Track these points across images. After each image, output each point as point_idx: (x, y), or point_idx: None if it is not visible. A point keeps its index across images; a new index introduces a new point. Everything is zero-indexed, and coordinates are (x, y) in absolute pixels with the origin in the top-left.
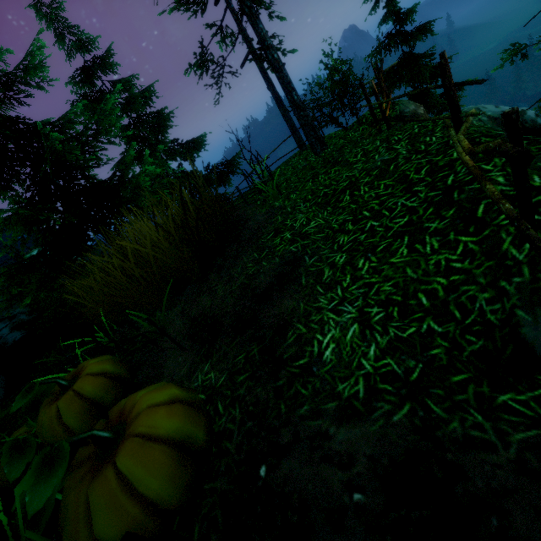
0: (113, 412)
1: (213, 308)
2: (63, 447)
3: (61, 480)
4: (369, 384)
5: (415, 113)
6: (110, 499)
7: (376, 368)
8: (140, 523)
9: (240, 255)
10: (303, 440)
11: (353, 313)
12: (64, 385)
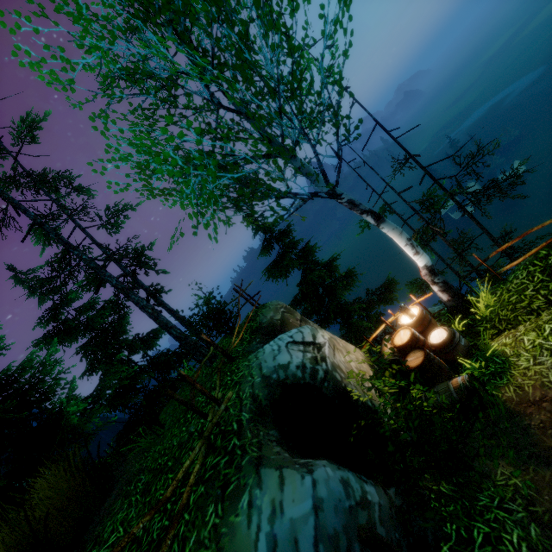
0: None
1: None
2: None
3: None
4: None
5: (270, 322)
6: None
7: None
8: None
9: None
10: None
11: None
12: None
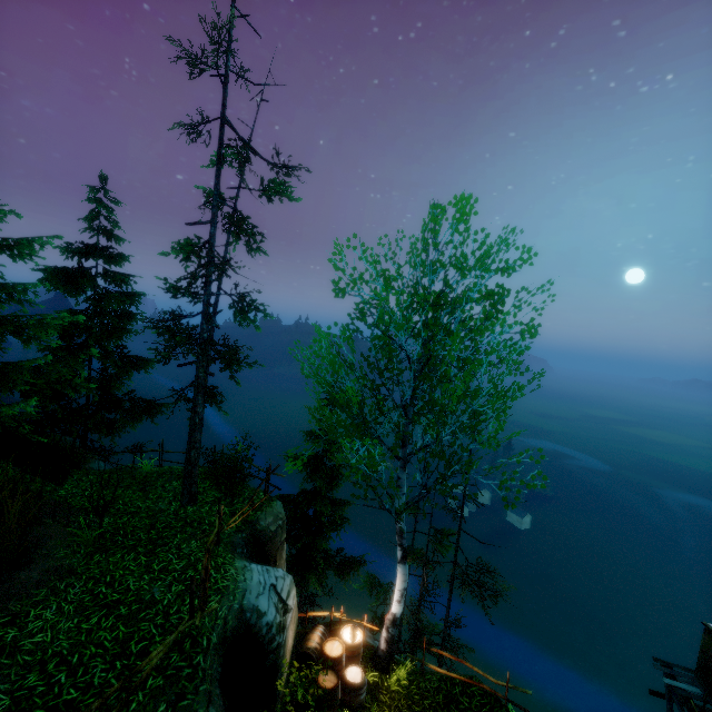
0: None
1: None
2: None
3: None
4: None
5: (265, 529)
6: None
7: None
8: None
9: None
10: None
11: None
12: None
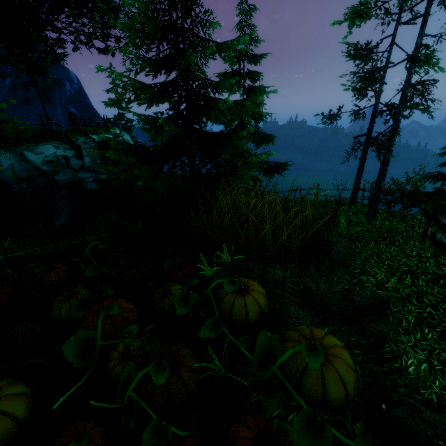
0: (306, 333)
1: (319, 293)
2: (318, 345)
3: (323, 361)
4: (439, 398)
5: (441, 239)
6: (337, 381)
7: (441, 393)
8: (344, 398)
9: (334, 269)
10: (406, 405)
11: (423, 356)
12: (243, 289)
